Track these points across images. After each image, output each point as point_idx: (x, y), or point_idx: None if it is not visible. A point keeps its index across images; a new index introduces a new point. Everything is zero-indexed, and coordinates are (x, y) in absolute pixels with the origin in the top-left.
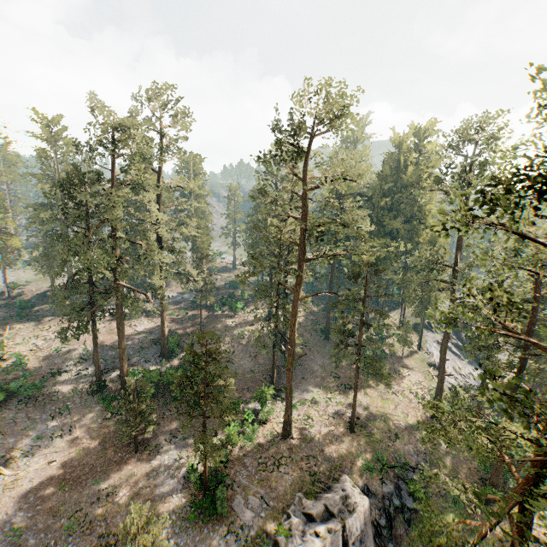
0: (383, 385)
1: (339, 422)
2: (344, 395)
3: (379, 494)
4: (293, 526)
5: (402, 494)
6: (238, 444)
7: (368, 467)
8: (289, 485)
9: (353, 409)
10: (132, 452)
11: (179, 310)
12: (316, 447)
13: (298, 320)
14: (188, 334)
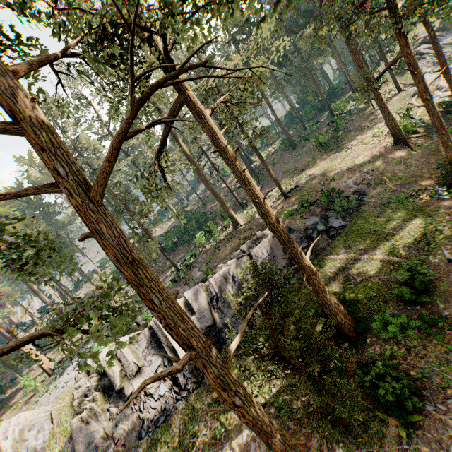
0: (338, 150)
1: (280, 198)
2: (295, 178)
3: (302, 228)
4: (218, 268)
5: (328, 220)
6: (209, 246)
7: (291, 214)
8: (229, 251)
9: (273, 180)
10: (162, 273)
11: (197, 198)
12: (255, 222)
13: (273, 151)
14: (198, 207)
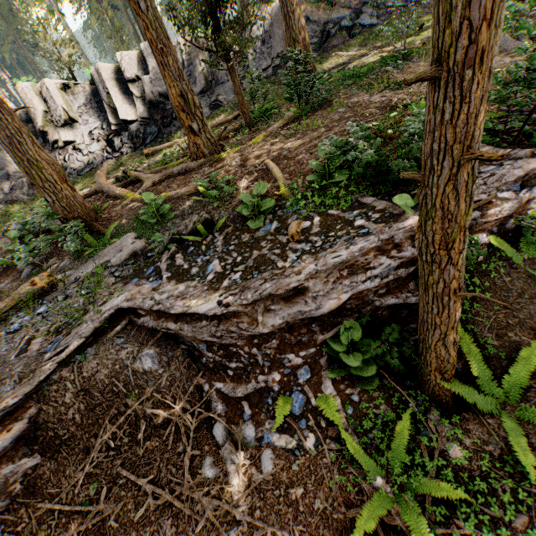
0: None
1: None
2: None
3: (323, 22)
4: None
5: (360, 17)
6: None
7: (318, 2)
8: None
9: None
10: None
11: None
12: None
13: None
14: None
